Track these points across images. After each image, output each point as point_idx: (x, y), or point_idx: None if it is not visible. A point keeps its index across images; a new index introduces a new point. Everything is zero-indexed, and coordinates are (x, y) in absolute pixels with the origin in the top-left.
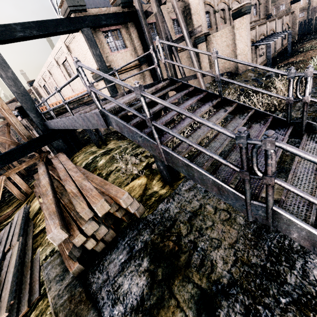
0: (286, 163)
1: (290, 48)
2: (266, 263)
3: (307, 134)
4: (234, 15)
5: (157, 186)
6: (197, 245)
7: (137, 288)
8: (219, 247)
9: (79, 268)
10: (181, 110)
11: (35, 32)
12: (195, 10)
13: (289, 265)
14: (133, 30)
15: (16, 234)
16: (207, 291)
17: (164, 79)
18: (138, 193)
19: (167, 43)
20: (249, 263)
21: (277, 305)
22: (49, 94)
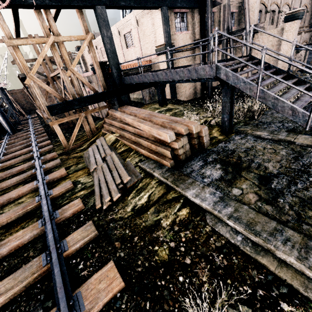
0: None
1: None
2: (301, 168)
3: None
4: (286, 18)
5: (216, 134)
6: (253, 161)
7: (216, 174)
8: (269, 162)
9: (173, 163)
10: (291, 62)
11: (132, 4)
12: (251, 7)
13: None
14: (197, 16)
15: (107, 149)
16: (264, 175)
17: (243, 56)
18: None
19: (259, 30)
20: (290, 168)
21: (307, 180)
22: None
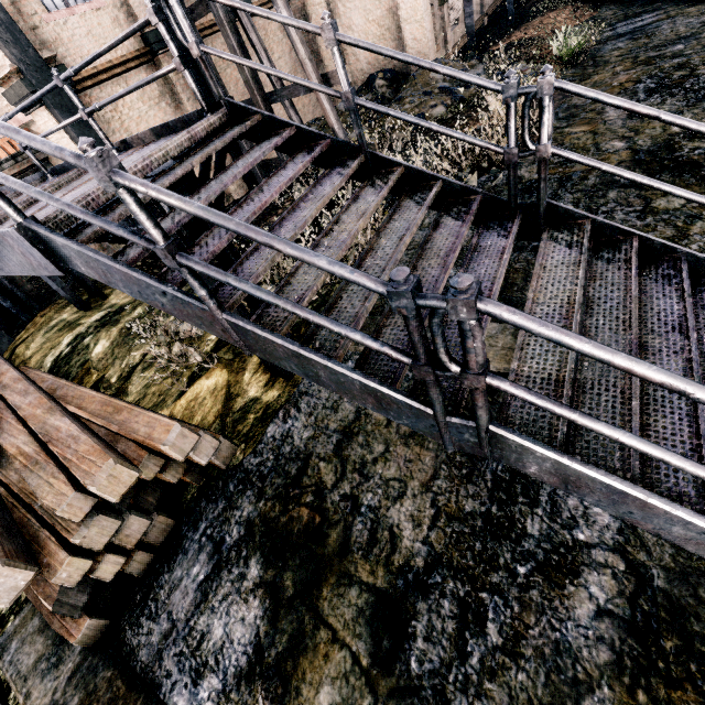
0: (516, 289)
1: (511, 5)
2: (490, 506)
3: (549, 232)
4: None
5: (255, 386)
6: (359, 502)
7: (244, 629)
8: (402, 496)
9: (96, 626)
10: (240, 227)
11: None
12: None
13: (528, 500)
14: None
15: None
16: (388, 593)
17: (214, 107)
18: (212, 411)
19: None
20: (462, 515)
21: (512, 582)
22: None
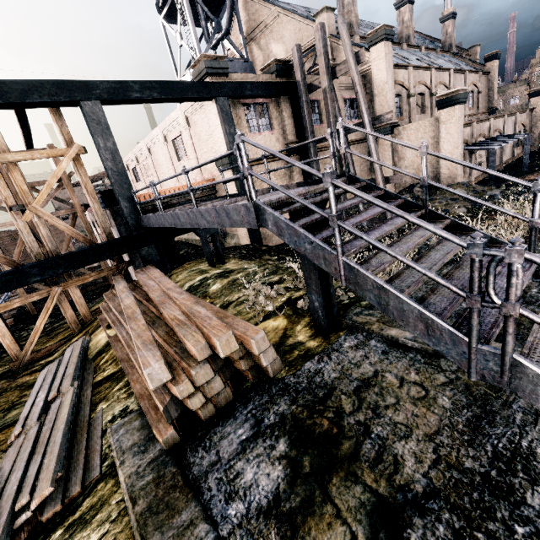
0: (522, 327)
1: (526, 160)
2: (489, 470)
3: None
4: (439, 103)
5: (303, 335)
6: (370, 429)
7: (268, 481)
8: (407, 437)
9: (174, 437)
10: (390, 207)
11: (156, 95)
12: (381, 90)
13: (529, 477)
14: (286, 108)
15: (68, 375)
16: (387, 499)
17: (338, 176)
18: (272, 340)
19: (354, 128)
20: (461, 467)
21: (509, 536)
22: (138, 181)
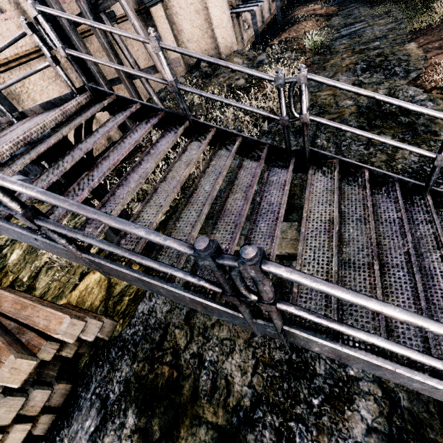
0: (296, 197)
1: (280, 17)
2: (291, 354)
3: (313, 168)
4: None
5: None
6: (203, 358)
7: None
8: (233, 351)
9: None
10: (73, 207)
11: None
12: None
13: None
14: None
15: None
16: (226, 428)
17: (82, 90)
18: (98, 297)
19: (55, 14)
20: (273, 363)
21: (310, 412)
22: None
